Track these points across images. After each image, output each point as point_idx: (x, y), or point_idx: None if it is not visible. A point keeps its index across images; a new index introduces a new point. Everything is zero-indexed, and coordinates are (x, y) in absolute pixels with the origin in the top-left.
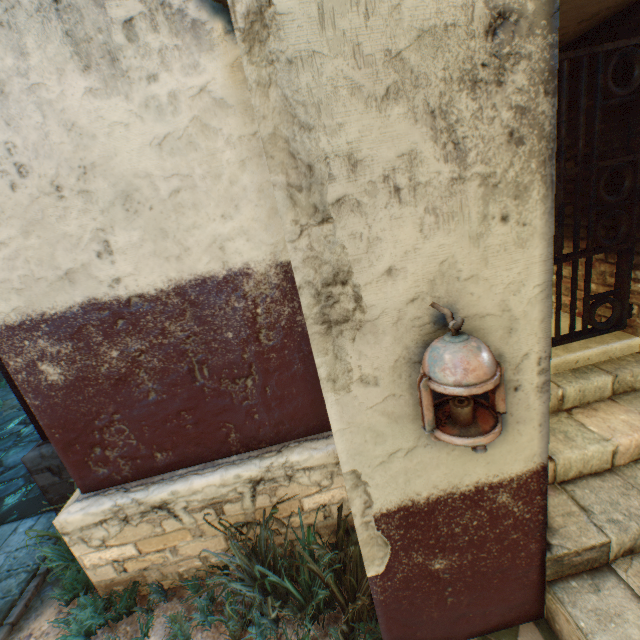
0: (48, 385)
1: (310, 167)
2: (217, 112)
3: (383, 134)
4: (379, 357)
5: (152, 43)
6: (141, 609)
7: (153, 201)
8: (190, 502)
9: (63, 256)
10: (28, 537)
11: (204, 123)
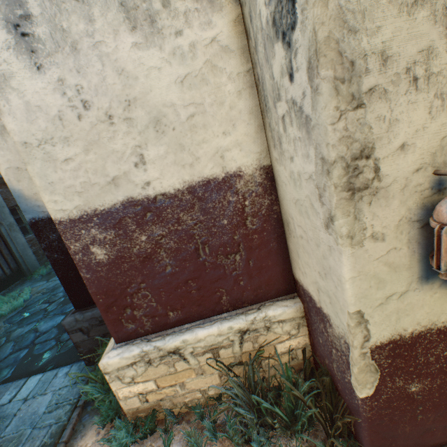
0: (96, 263)
1: (352, 63)
2: (222, 56)
3: (409, 34)
4: (387, 217)
5: (179, 8)
6: (161, 430)
7: (175, 124)
8: (195, 348)
9: (111, 167)
10: (66, 380)
11: (213, 64)
